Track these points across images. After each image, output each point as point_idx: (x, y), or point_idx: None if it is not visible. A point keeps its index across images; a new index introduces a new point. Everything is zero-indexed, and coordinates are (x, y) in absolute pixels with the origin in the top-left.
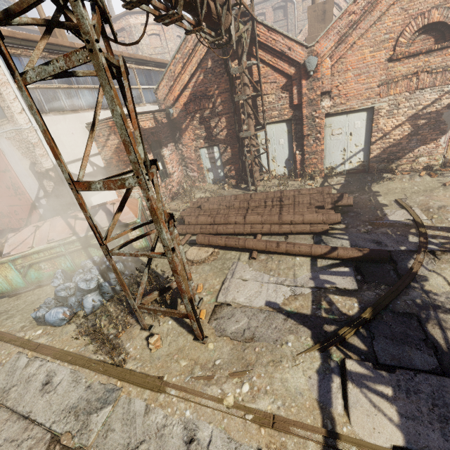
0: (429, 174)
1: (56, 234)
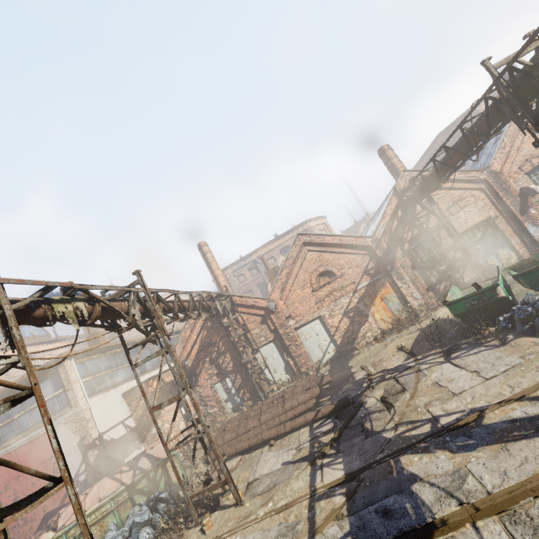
0: (377, 341)
1: (106, 491)
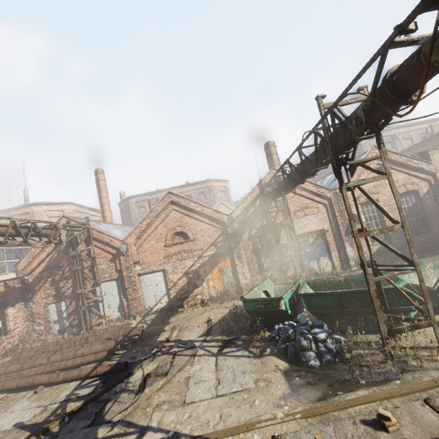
0: (202, 305)
1: None
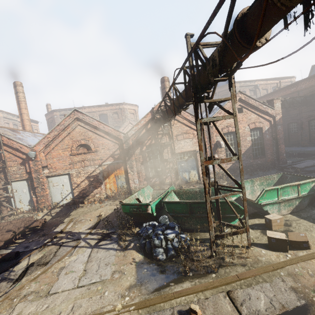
0: (99, 202)
1: None
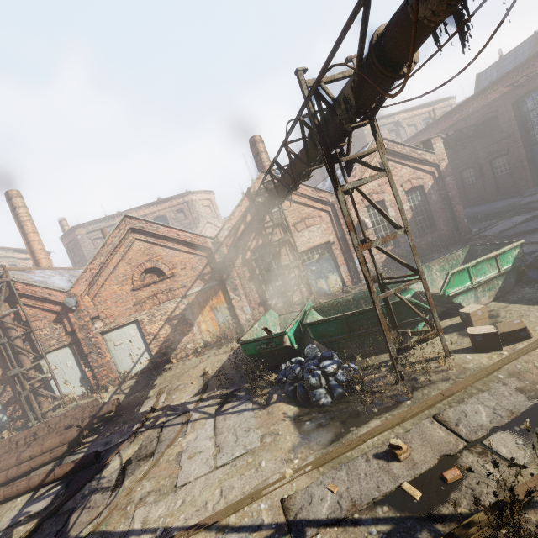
0: (196, 355)
1: None
